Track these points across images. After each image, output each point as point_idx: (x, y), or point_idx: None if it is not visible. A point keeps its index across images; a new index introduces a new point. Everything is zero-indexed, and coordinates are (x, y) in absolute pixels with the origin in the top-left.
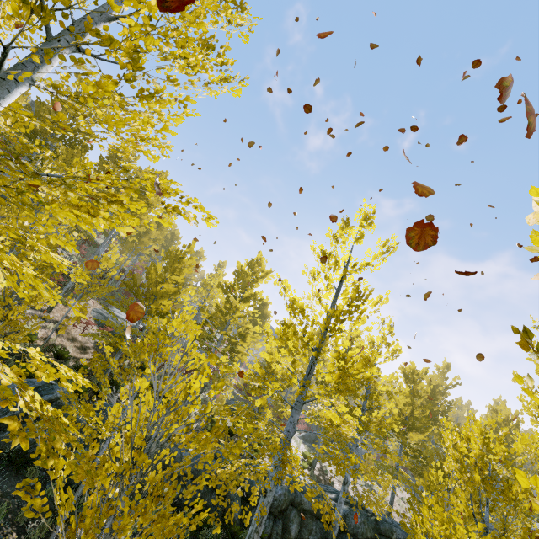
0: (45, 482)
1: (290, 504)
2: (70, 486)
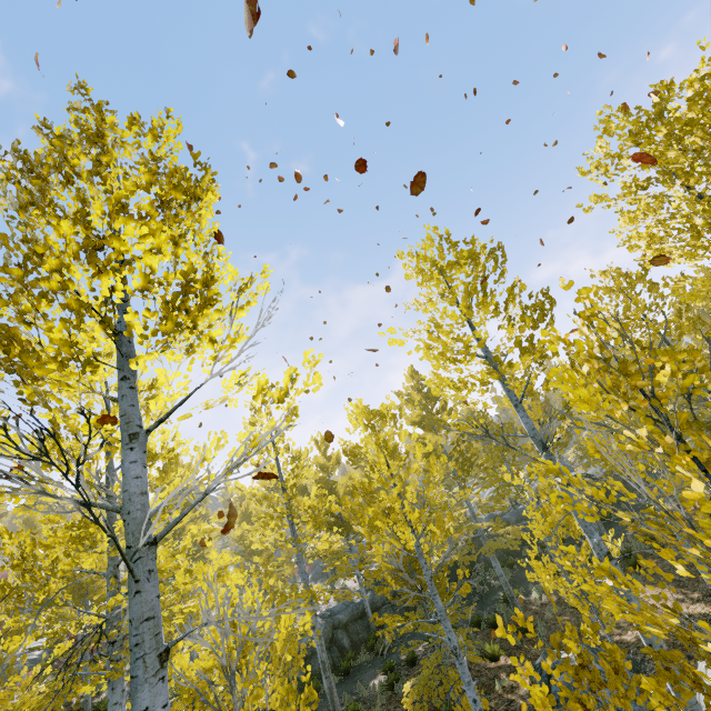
0: None
1: (333, 630)
2: None
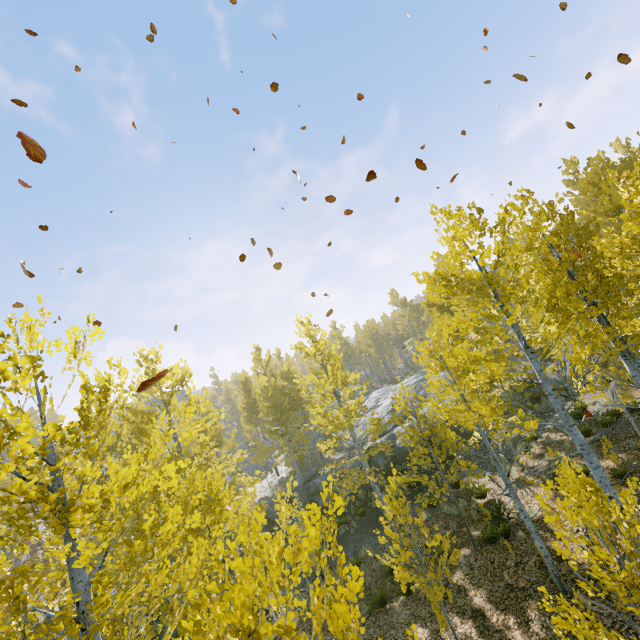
0: None
1: None
2: None
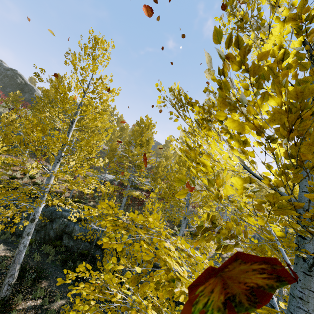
0: (2, 230)
1: None
2: (14, 233)
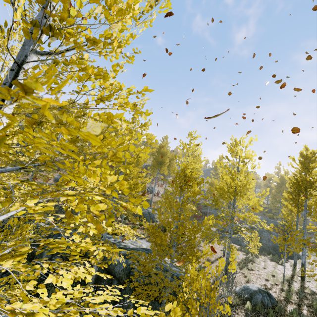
0: None
1: None
2: None
